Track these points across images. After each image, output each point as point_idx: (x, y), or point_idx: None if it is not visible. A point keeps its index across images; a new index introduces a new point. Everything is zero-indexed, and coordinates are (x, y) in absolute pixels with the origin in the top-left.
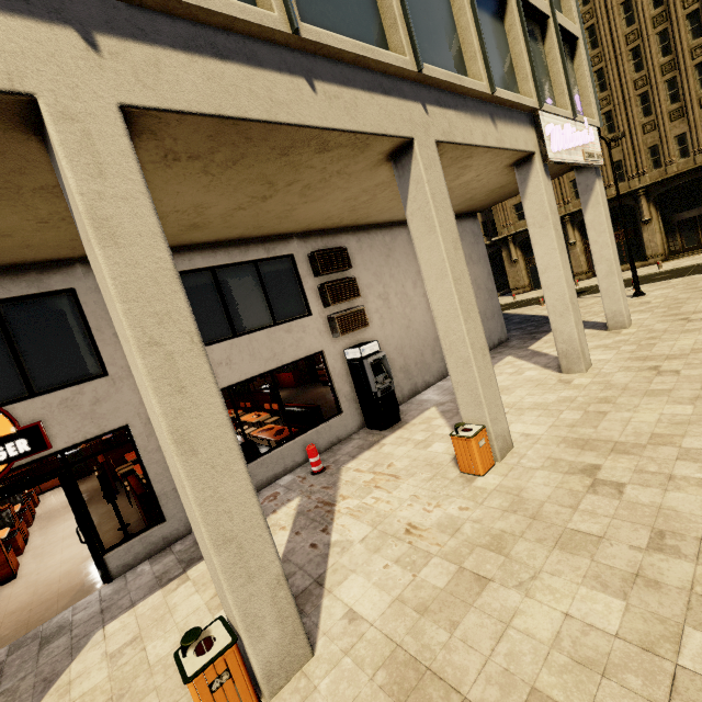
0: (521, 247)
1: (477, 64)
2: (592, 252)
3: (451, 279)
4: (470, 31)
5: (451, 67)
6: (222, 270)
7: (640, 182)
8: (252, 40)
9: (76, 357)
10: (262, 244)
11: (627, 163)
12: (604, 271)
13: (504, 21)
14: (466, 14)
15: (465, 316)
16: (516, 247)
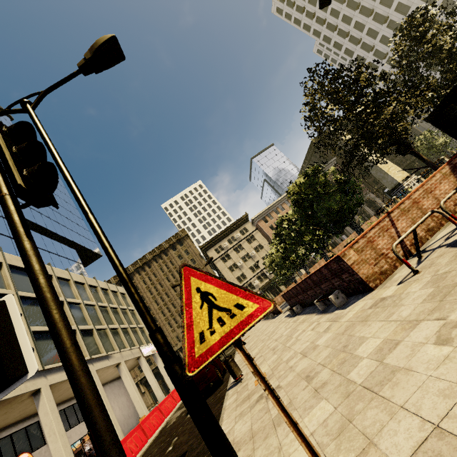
0: (145, 384)
1: (127, 344)
2: (162, 374)
3: (132, 385)
4: (125, 339)
5: (123, 346)
6: (66, 409)
7: (177, 347)
8: (102, 357)
9: (39, 440)
10: (74, 398)
11: (172, 342)
12: (167, 378)
13: (129, 332)
14: (124, 337)
15: (136, 391)
16: (143, 385)
